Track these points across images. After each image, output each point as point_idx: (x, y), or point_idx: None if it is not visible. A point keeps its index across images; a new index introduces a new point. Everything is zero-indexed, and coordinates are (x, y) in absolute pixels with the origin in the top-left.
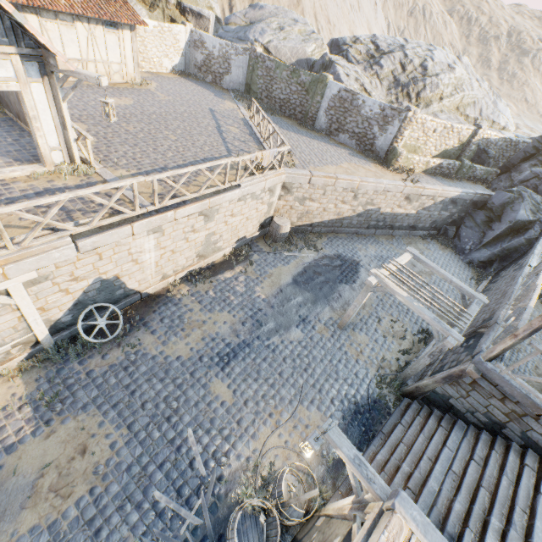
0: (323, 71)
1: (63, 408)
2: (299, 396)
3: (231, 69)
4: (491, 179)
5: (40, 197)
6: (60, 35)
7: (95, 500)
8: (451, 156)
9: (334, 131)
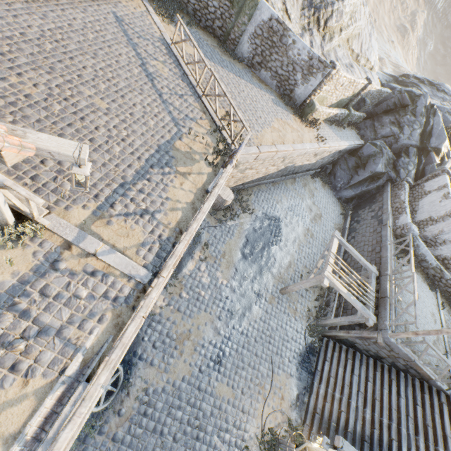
0: None
1: None
2: (271, 367)
3: None
4: (359, 122)
5: None
6: None
7: None
8: (343, 103)
9: (256, 64)
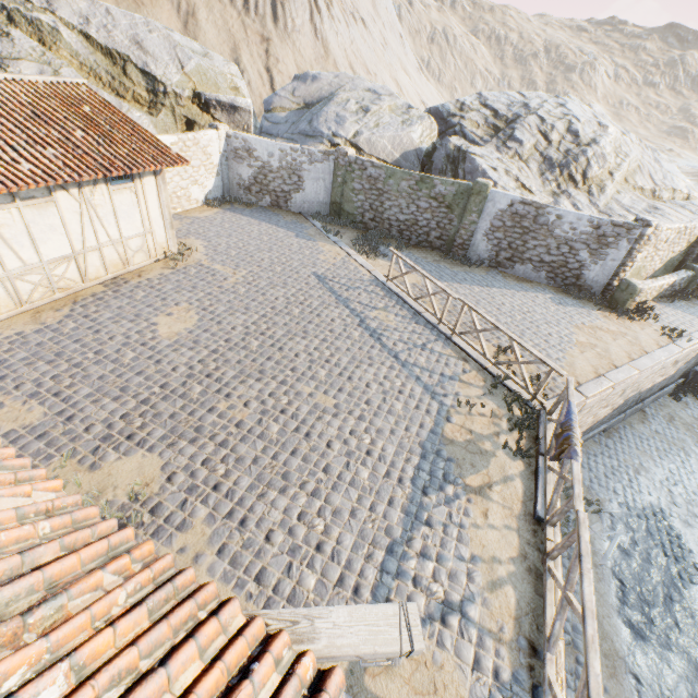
0: (452, 166)
1: None
2: None
3: (304, 183)
4: None
5: None
6: (25, 225)
7: None
8: (673, 262)
9: (504, 261)
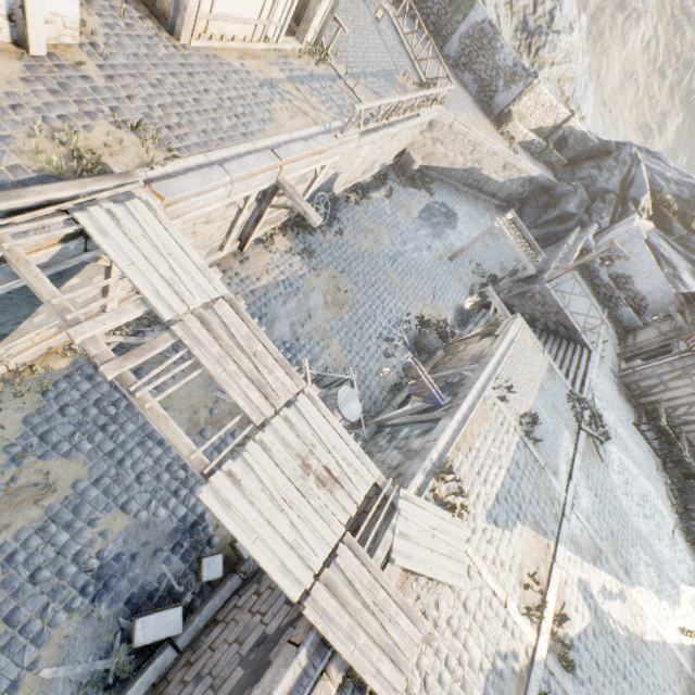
0: None
1: (317, 263)
2: (433, 293)
3: None
4: (558, 169)
5: (314, 83)
6: None
7: (354, 315)
8: (542, 135)
9: (461, 66)
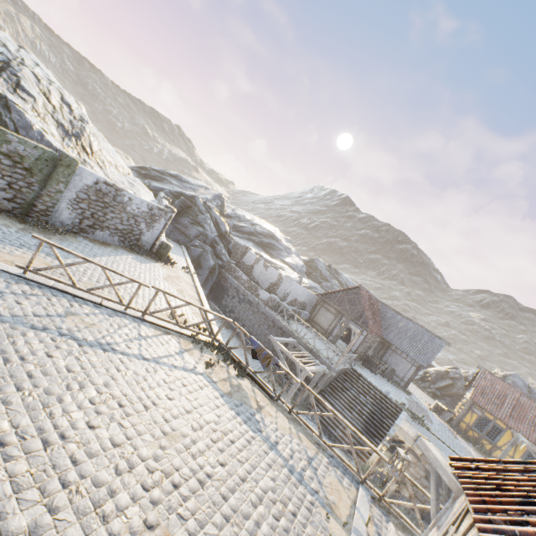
0: None
1: None
2: None
3: None
4: None
5: None
6: None
7: None
8: None
9: (87, 228)
